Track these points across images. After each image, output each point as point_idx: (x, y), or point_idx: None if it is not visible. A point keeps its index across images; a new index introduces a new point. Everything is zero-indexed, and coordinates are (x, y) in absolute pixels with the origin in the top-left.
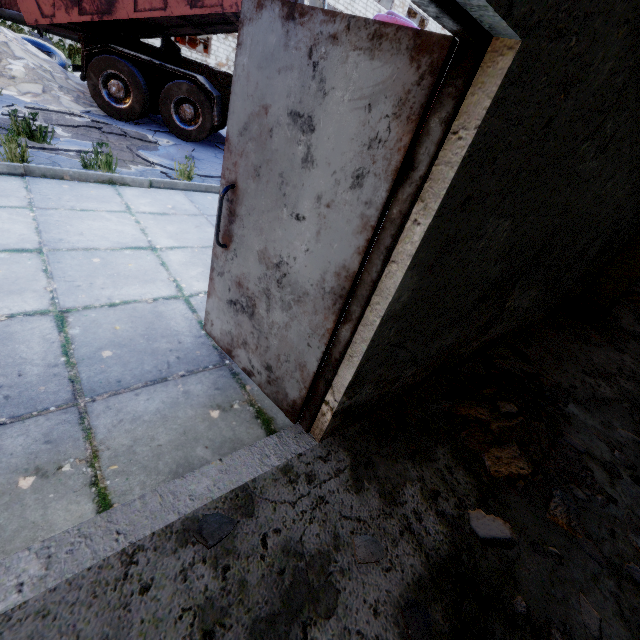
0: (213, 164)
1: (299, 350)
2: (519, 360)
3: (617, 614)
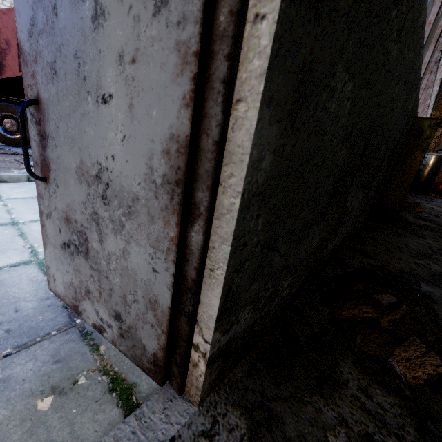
0: None
1: (144, 281)
2: (363, 257)
3: None
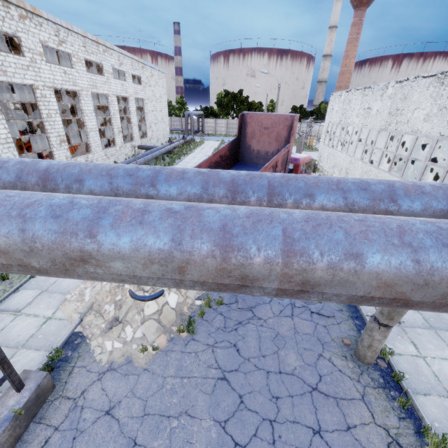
0: None
1: None
2: None
3: None
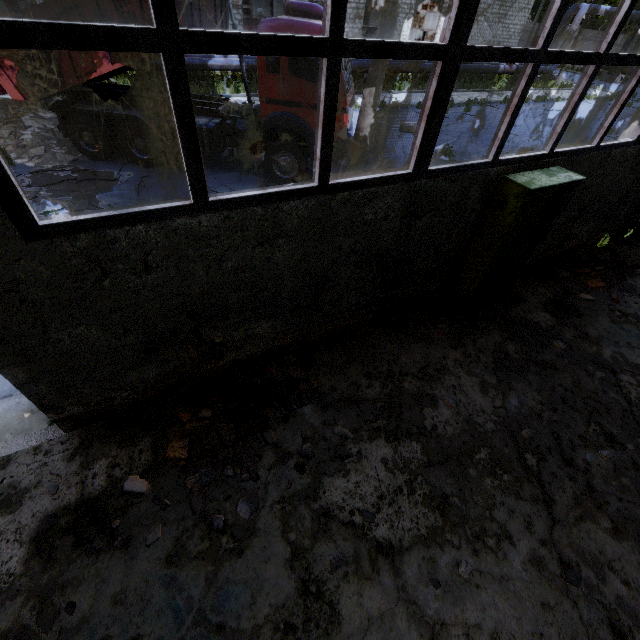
0: (159, 190)
1: None
2: (298, 367)
3: (176, 537)
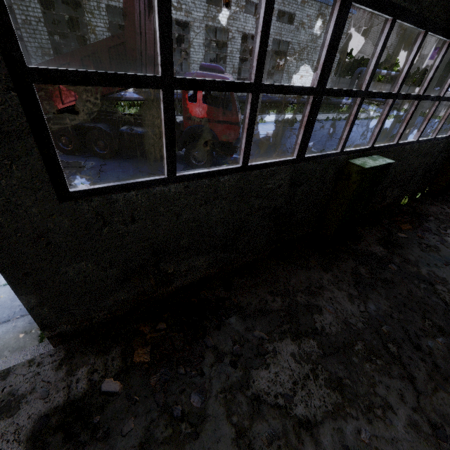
0: (113, 173)
1: None
2: (222, 289)
3: (145, 427)
